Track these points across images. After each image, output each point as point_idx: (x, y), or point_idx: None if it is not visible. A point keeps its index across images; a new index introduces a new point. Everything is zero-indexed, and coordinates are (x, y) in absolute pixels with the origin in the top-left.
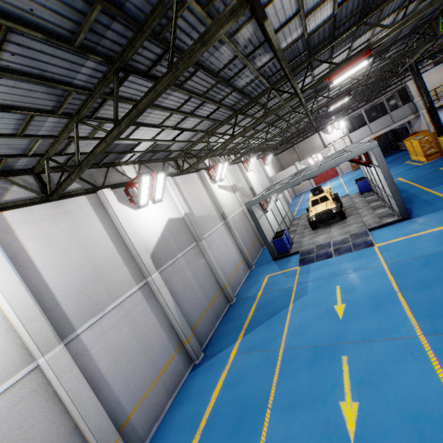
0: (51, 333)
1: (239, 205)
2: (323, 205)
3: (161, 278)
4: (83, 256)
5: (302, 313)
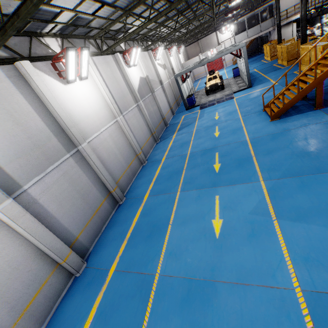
0: (119, 110)
1: (167, 78)
2: (214, 81)
3: (143, 104)
4: (117, 85)
5: (202, 121)
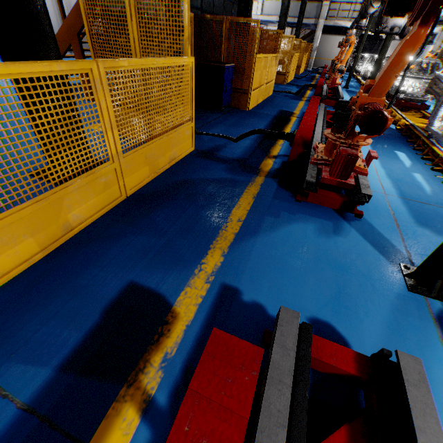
0: None
1: None
2: None
3: None
4: None
5: None
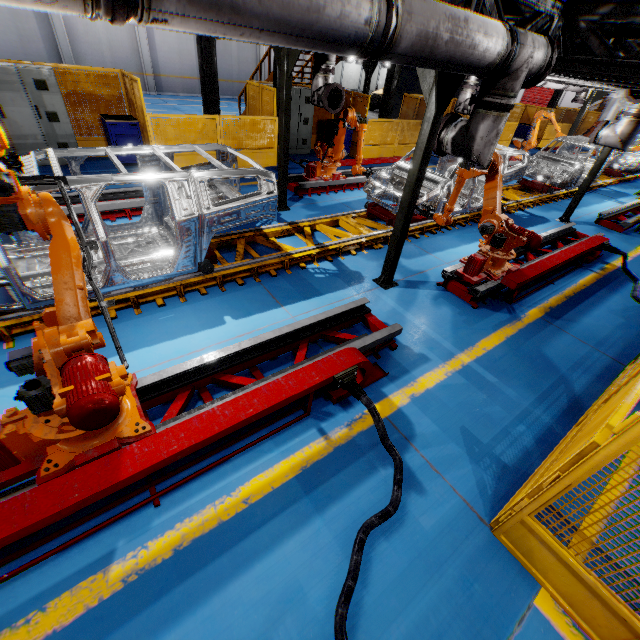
0: None
1: None
2: None
3: None
4: None
5: None
